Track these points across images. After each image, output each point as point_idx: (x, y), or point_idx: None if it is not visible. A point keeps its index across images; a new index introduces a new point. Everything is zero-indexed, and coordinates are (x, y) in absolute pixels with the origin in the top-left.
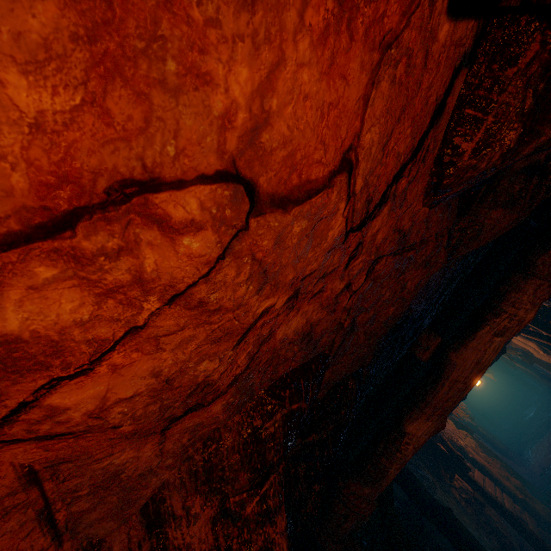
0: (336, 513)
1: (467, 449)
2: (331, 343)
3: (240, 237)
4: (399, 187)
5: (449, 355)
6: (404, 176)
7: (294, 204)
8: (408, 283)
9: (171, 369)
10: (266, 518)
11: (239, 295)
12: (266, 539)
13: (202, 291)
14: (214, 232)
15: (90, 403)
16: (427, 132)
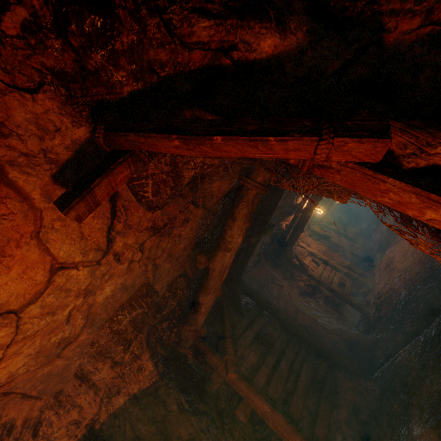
0: (183, 339)
1: (317, 254)
2: (147, 278)
3: (20, 320)
4: (118, 229)
5: (210, 265)
6: (117, 225)
7: (37, 299)
8: (182, 233)
9: (36, 350)
10: (136, 358)
11: (44, 323)
12: (139, 365)
13: (20, 336)
14: (6, 327)
15: (5, 376)
16: (114, 206)
